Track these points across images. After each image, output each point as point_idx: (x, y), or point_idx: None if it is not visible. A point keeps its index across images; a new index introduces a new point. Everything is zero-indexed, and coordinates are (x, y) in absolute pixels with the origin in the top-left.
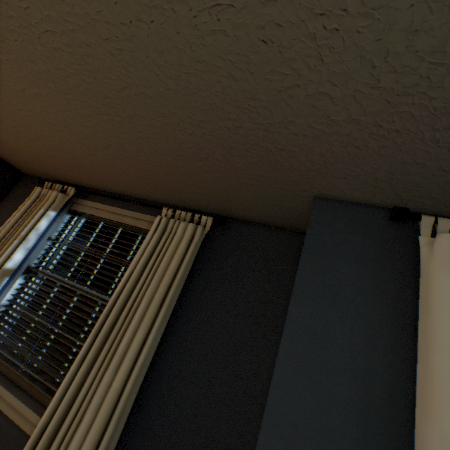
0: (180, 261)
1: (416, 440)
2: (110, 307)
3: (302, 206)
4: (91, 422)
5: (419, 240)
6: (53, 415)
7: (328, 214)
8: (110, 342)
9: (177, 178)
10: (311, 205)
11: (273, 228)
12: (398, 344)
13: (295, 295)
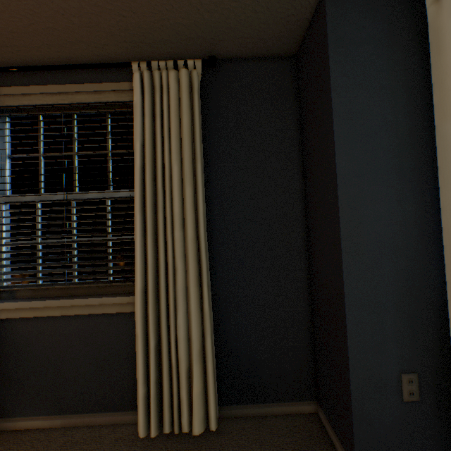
0: (190, 116)
1: (437, 138)
2: (141, 183)
3: (305, 10)
4: (184, 267)
5: (425, 3)
6: (147, 280)
7: (341, 4)
8: (161, 210)
9: (151, 1)
10: (316, 5)
11: (262, 60)
12: (410, 98)
13: (334, 89)
